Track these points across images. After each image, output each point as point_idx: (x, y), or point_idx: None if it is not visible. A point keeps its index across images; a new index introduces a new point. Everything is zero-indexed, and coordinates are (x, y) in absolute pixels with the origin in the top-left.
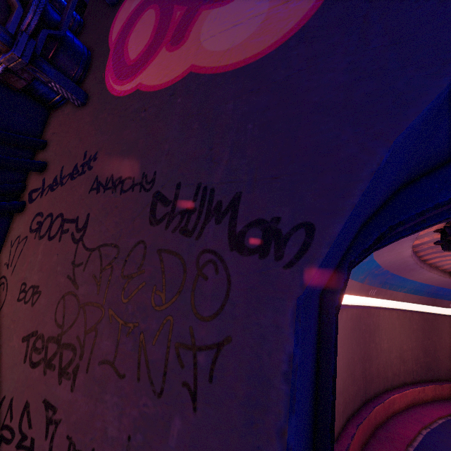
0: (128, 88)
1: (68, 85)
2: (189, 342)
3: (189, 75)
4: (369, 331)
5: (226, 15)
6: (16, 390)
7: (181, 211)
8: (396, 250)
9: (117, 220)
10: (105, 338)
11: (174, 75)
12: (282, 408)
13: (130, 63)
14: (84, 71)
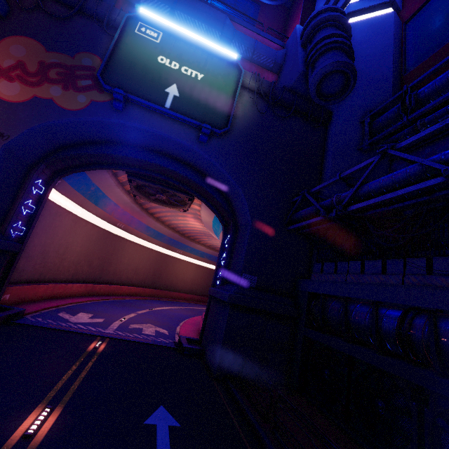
0: None
1: None
2: None
3: None
4: (114, 248)
5: (8, 85)
6: None
7: None
8: (116, 193)
9: None
10: None
11: None
12: None
13: None
14: None
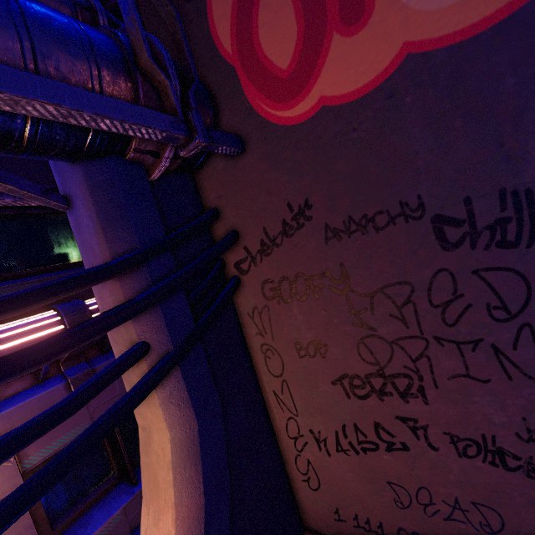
0: (305, 109)
1: (229, 140)
2: None
3: (408, 59)
4: None
5: None
6: (355, 418)
7: (487, 225)
8: None
9: (389, 259)
10: (443, 359)
11: (379, 68)
12: None
13: (286, 75)
14: (214, 110)
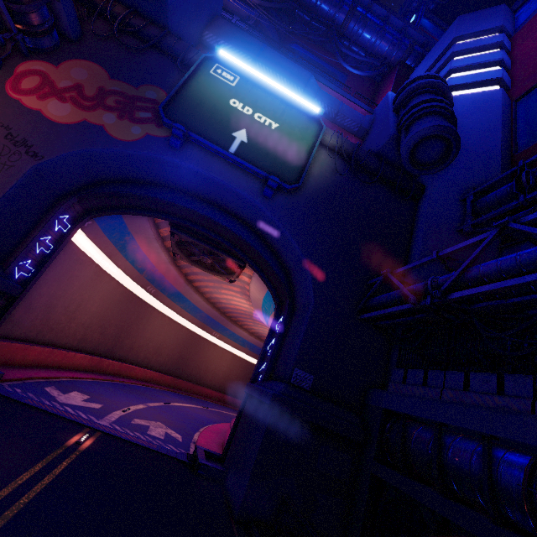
0: (15, 97)
1: None
2: (4, 164)
3: (39, 111)
4: (137, 316)
5: (59, 105)
6: None
7: (16, 140)
8: (153, 248)
9: None
10: None
11: (34, 107)
12: (20, 177)
13: (21, 89)
14: None
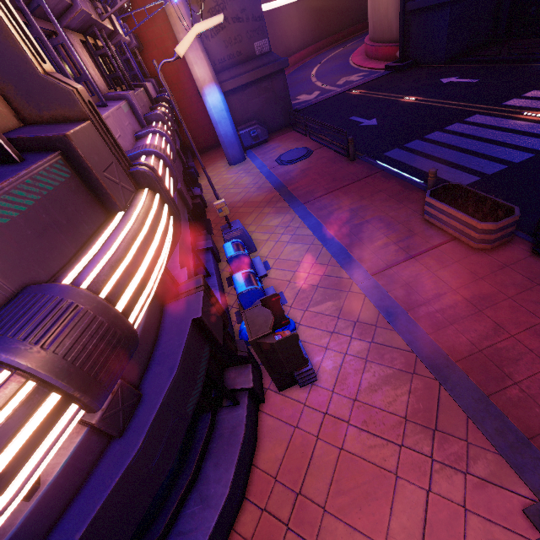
0: None
1: None
2: None
3: None
4: None
5: None
6: None
7: None
8: None
9: None
10: None
11: None
12: None
13: None
14: None
